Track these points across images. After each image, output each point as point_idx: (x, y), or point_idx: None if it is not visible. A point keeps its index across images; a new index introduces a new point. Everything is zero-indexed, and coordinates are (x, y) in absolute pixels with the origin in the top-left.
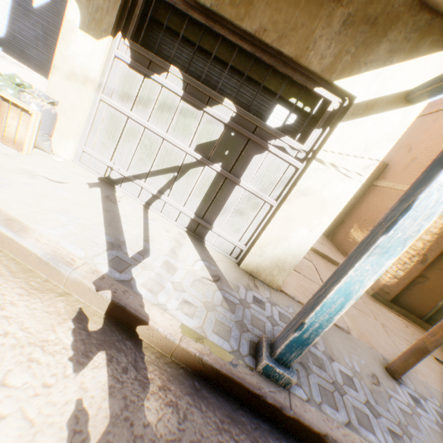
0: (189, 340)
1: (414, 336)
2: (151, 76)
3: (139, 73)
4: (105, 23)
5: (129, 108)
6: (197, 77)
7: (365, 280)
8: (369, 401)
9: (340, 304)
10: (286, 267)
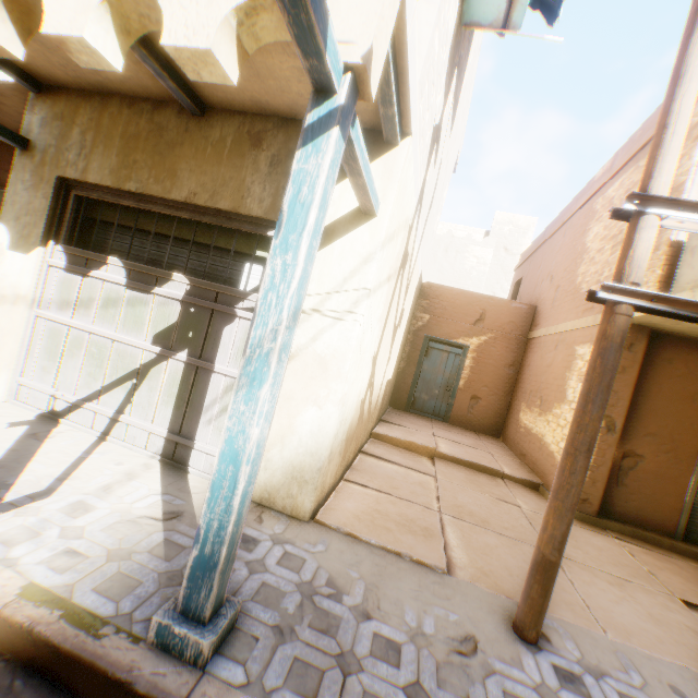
0: (25, 604)
1: (646, 568)
2: (89, 273)
3: (78, 274)
4: (35, 235)
5: (71, 315)
6: (151, 260)
7: (247, 428)
8: (422, 683)
9: (233, 476)
10: (308, 476)
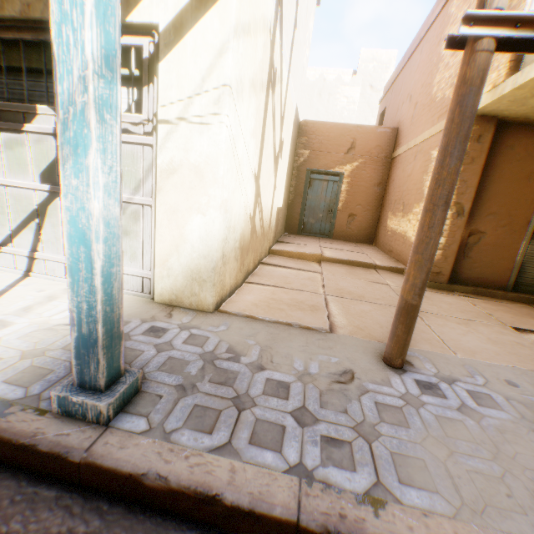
0: None
1: (485, 311)
2: None
3: None
4: None
5: None
6: (19, 102)
7: (87, 204)
8: (307, 408)
9: (87, 257)
10: (205, 276)
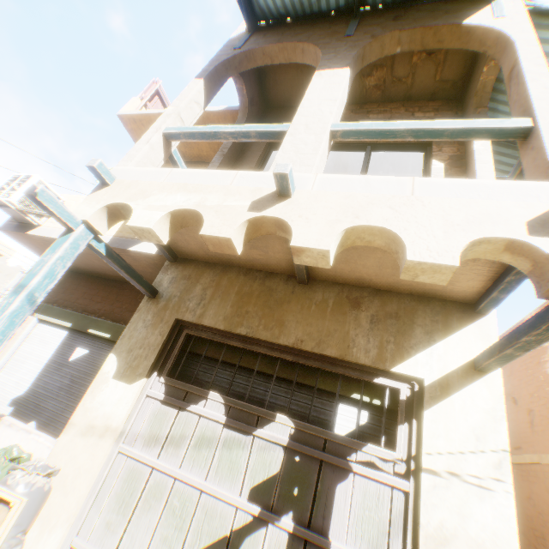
0: None
1: None
2: (187, 407)
3: (173, 406)
4: (142, 366)
5: (156, 453)
6: (240, 394)
7: None
8: None
9: None
10: None
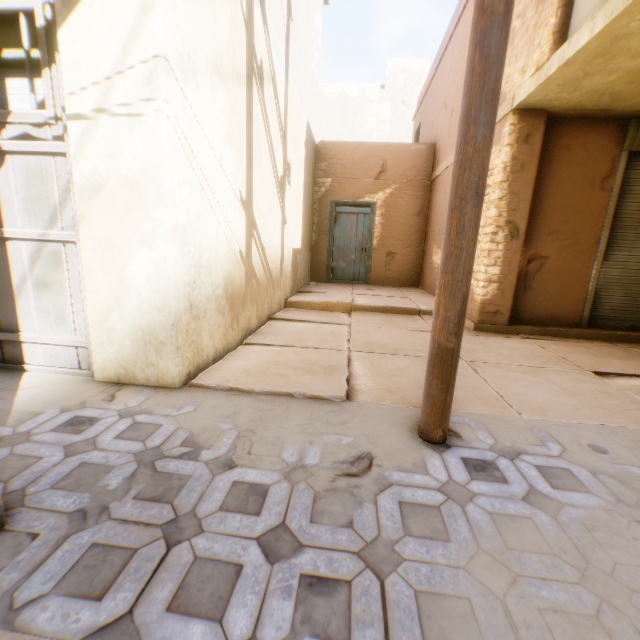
0: None
1: (557, 354)
2: None
3: None
4: None
5: None
6: None
7: None
8: (288, 525)
9: None
10: (163, 336)
